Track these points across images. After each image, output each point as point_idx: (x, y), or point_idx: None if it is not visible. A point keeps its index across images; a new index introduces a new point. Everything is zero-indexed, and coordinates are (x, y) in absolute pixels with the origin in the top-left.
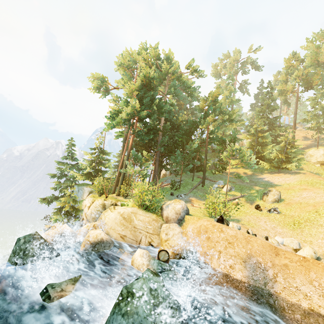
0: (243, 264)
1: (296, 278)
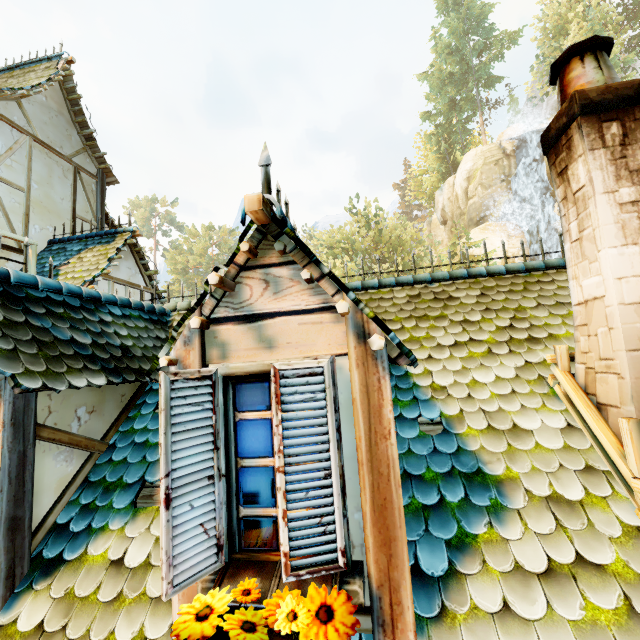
0: None
1: None
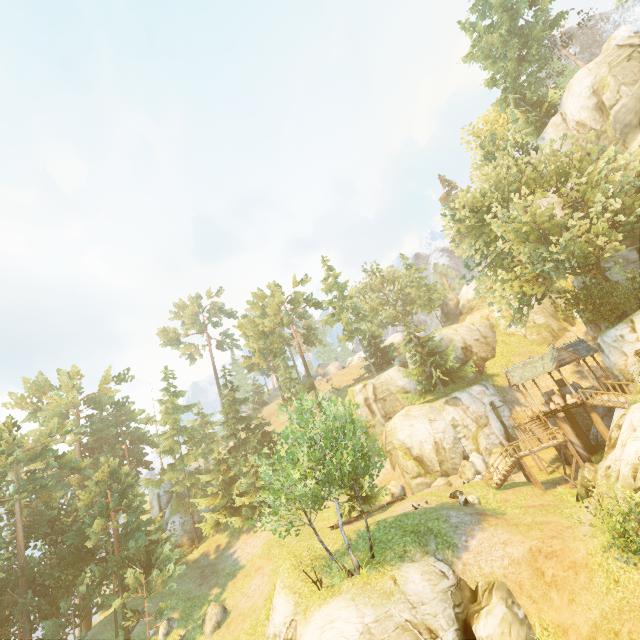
0: None
1: None
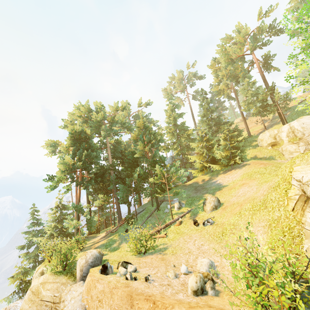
0: None
1: None
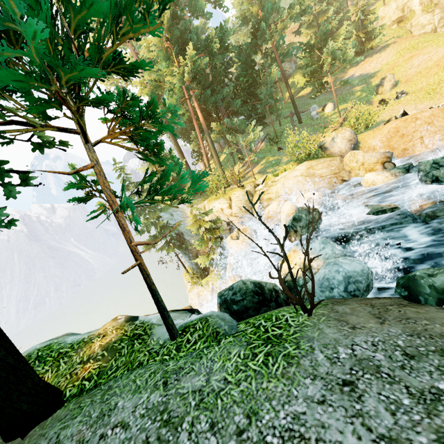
0: None
1: None
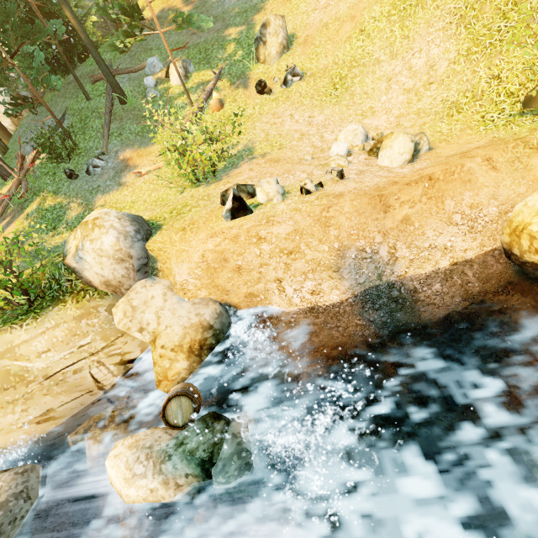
0: (336, 276)
1: (427, 230)
